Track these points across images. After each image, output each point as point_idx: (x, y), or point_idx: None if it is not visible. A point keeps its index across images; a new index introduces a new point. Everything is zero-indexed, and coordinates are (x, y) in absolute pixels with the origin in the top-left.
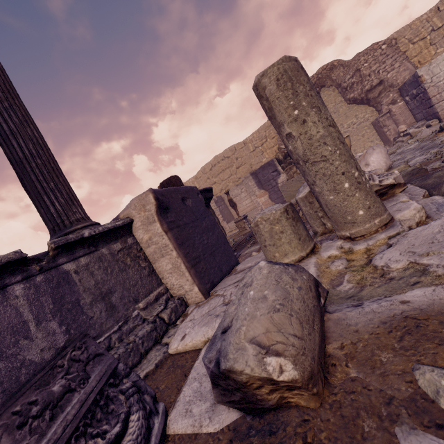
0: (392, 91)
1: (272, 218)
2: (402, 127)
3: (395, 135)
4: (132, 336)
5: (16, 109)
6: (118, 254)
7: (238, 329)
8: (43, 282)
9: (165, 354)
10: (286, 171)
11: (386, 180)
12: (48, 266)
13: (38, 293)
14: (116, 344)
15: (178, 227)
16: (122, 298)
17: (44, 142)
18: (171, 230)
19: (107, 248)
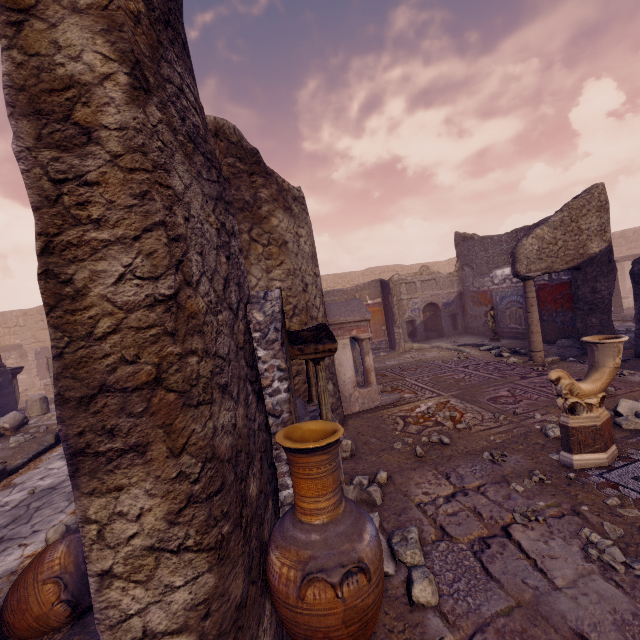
0: None
1: (34, 400)
2: None
3: None
4: None
5: None
6: None
7: (2, 420)
8: None
9: None
10: None
11: None
12: None
13: None
14: None
15: None
16: None
17: None
18: None
19: None
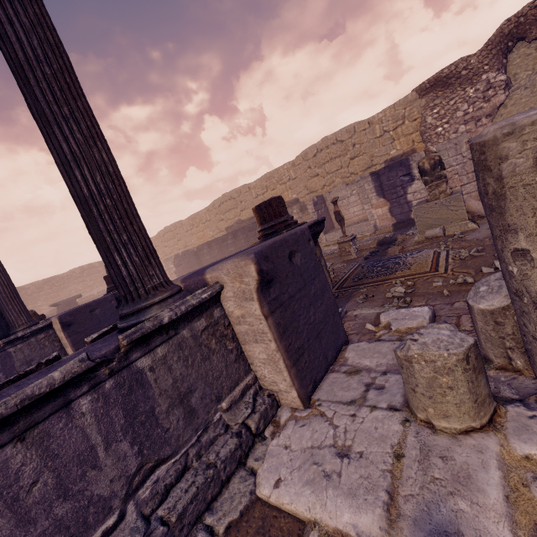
0: None
1: (441, 365)
2: None
3: None
4: (212, 454)
5: (79, 117)
6: (202, 335)
7: None
8: (113, 388)
9: (252, 495)
10: (430, 188)
11: None
12: (119, 367)
13: (107, 405)
14: (193, 462)
15: (281, 306)
16: (203, 397)
17: (115, 168)
18: (272, 314)
19: (188, 329)
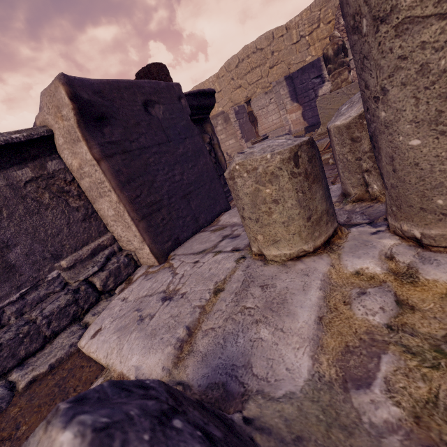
0: None
1: (262, 171)
2: None
3: None
4: (36, 311)
5: None
6: (27, 186)
7: None
8: None
9: (71, 348)
10: (333, 77)
11: None
12: None
13: None
14: (11, 320)
15: (126, 153)
16: (30, 254)
17: None
18: (107, 158)
19: (2, 177)
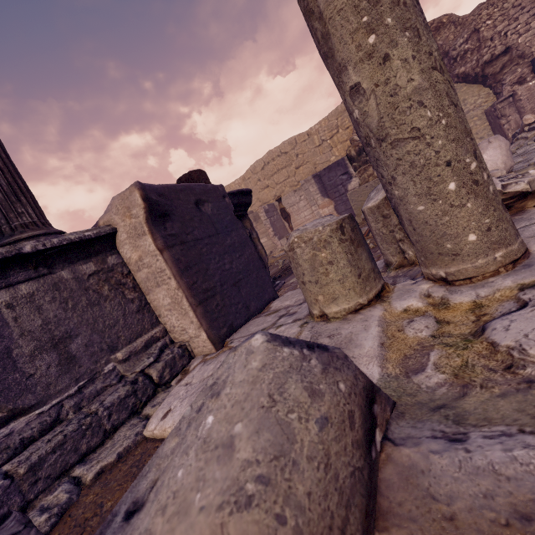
0: (521, 65)
1: (317, 239)
2: (529, 117)
3: (515, 130)
4: (95, 404)
5: None
6: (90, 279)
7: None
8: None
9: (137, 436)
10: (359, 173)
11: (515, 184)
12: None
13: None
14: (69, 415)
15: (183, 244)
16: (89, 345)
17: None
18: (169, 248)
19: (70, 270)
